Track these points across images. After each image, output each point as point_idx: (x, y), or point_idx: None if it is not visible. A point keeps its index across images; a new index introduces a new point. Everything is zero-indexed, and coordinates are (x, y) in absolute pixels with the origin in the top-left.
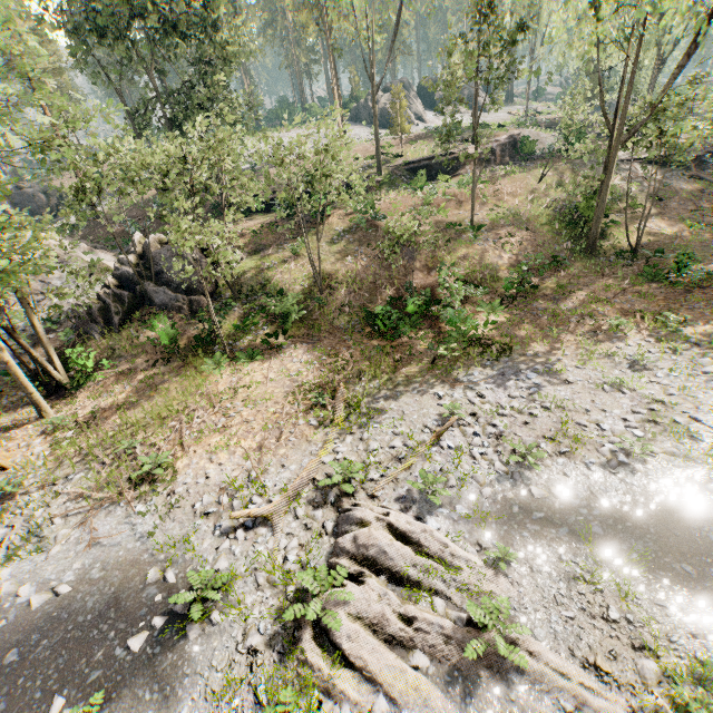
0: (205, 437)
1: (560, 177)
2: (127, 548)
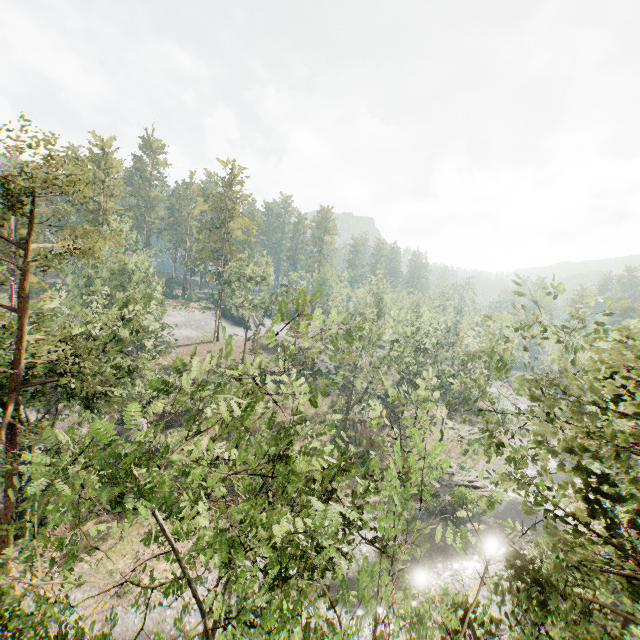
0: (155, 564)
1: (332, 398)
2: (133, 629)
